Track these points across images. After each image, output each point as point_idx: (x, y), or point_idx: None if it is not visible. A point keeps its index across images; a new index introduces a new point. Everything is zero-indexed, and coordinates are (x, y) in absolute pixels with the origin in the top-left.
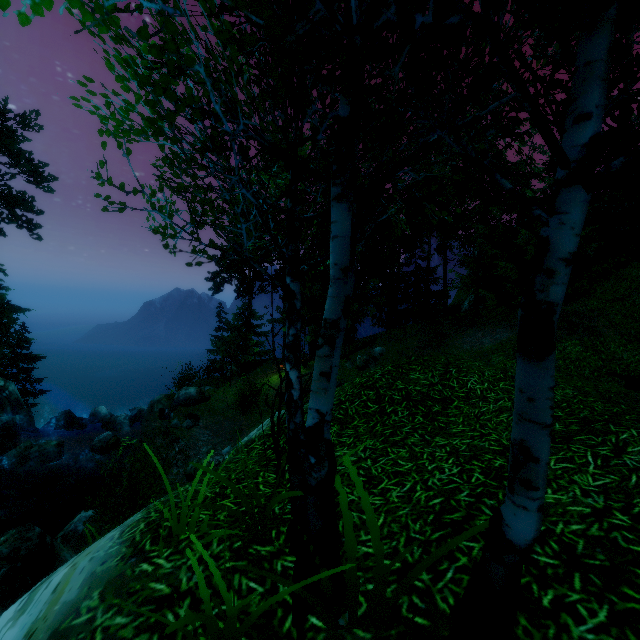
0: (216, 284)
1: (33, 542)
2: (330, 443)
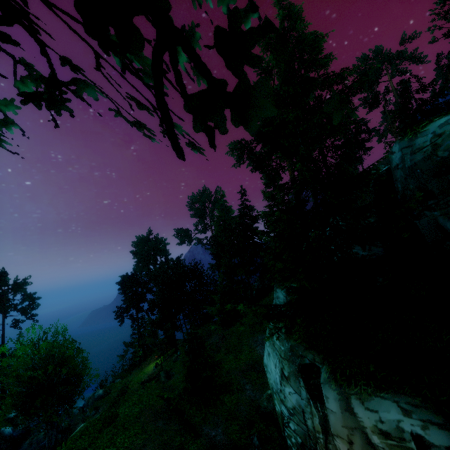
0: (119, 321)
1: None
2: None
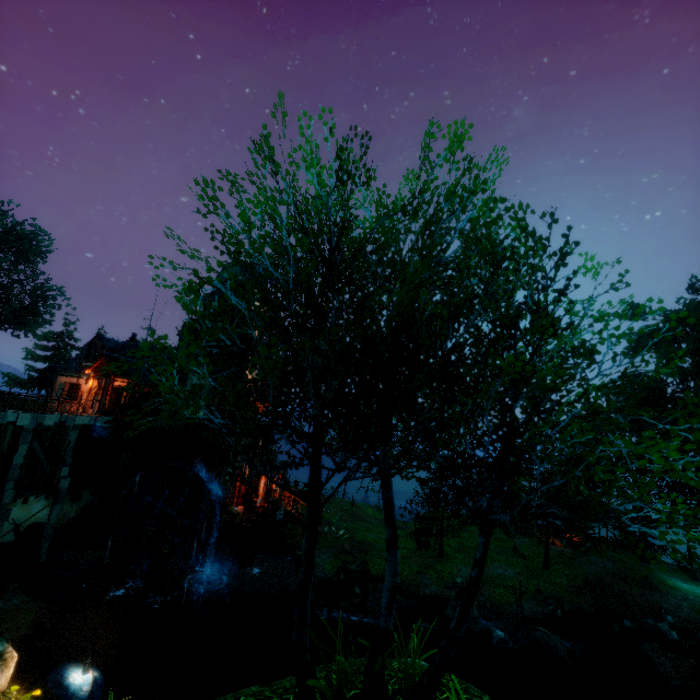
0: None
1: None
2: (379, 627)
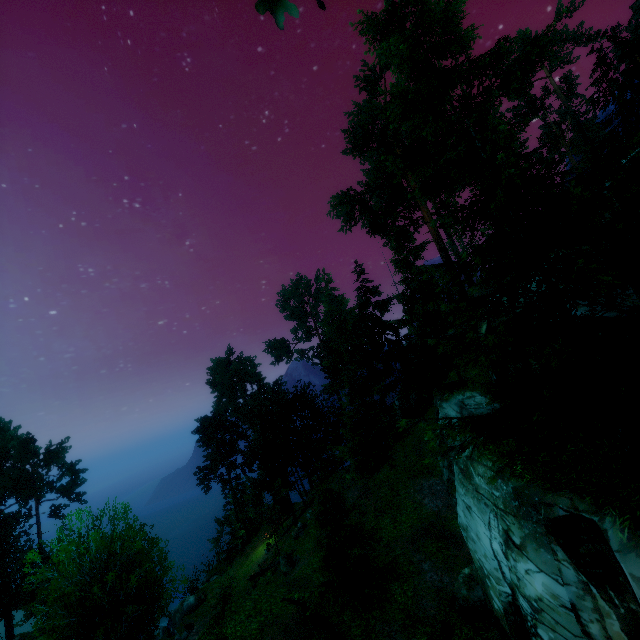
0: (204, 487)
1: None
2: None
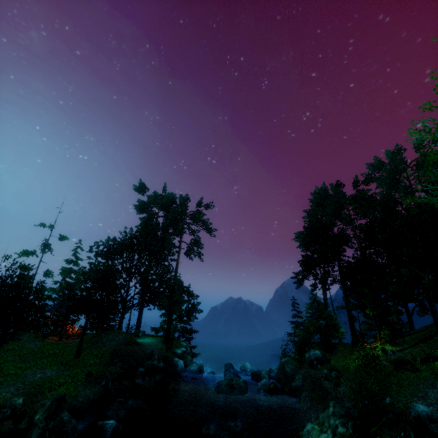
0: (299, 280)
1: (354, 410)
2: None
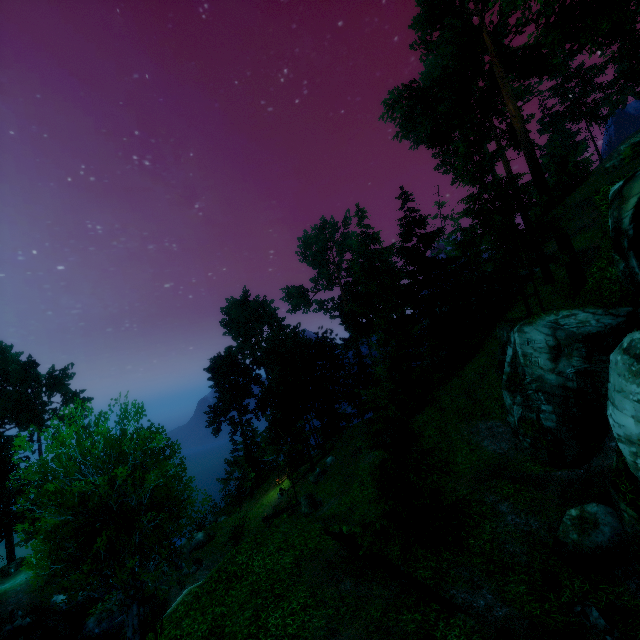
0: (214, 429)
1: None
2: None
